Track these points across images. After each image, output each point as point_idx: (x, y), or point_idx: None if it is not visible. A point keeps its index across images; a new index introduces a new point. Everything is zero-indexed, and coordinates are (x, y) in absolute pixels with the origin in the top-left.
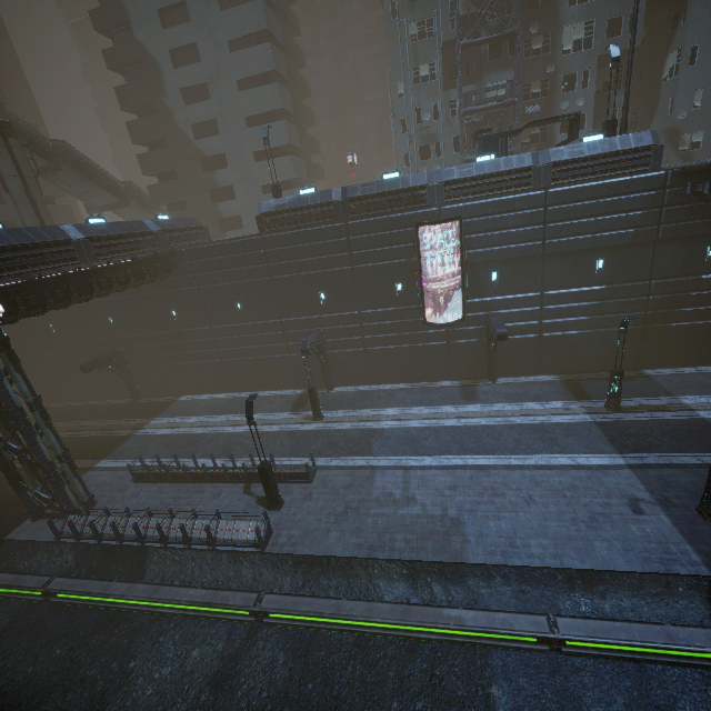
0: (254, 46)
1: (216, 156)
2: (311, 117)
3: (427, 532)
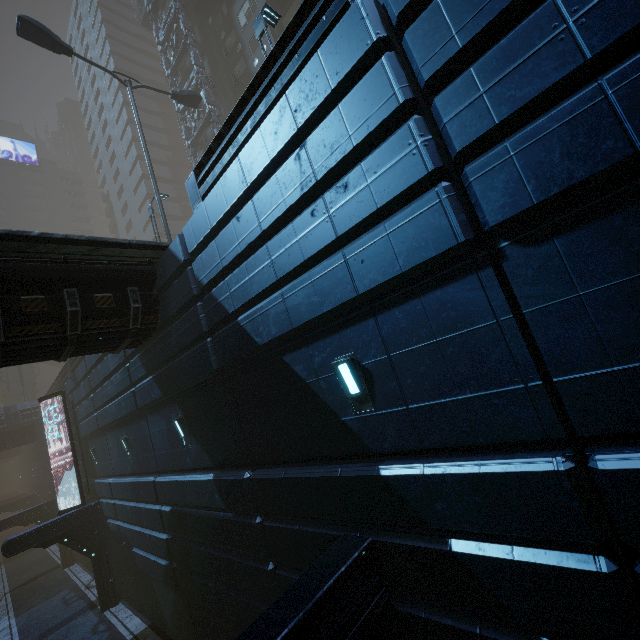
0: None
1: None
2: None
3: None
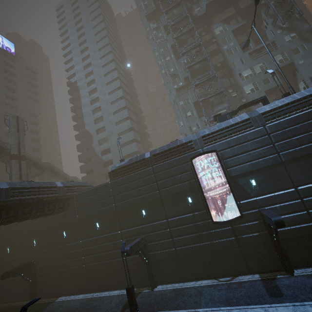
0: (124, 122)
1: (109, 160)
2: (150, 143)
3: None
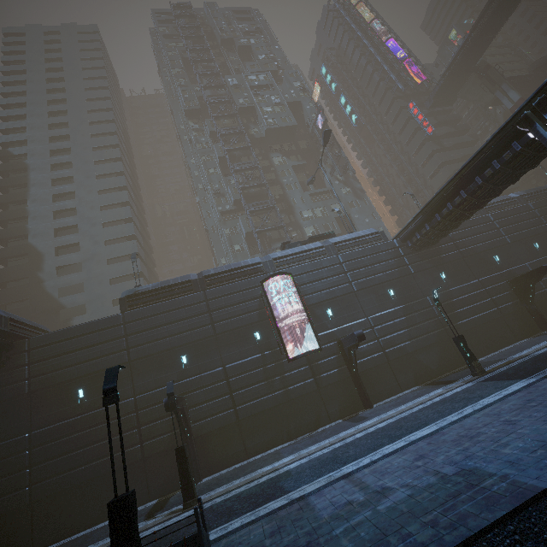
0: (124, 242)
1: (76, 306)
2: None
3: (444, 500)
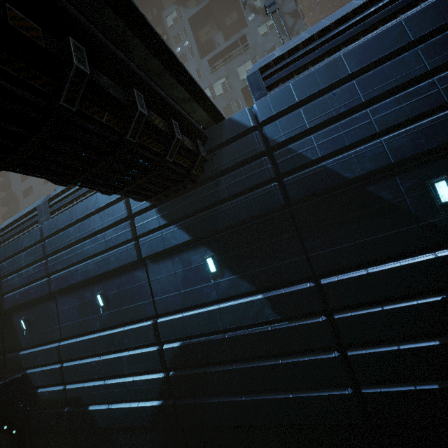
0: None
1: None
2: None
3: None
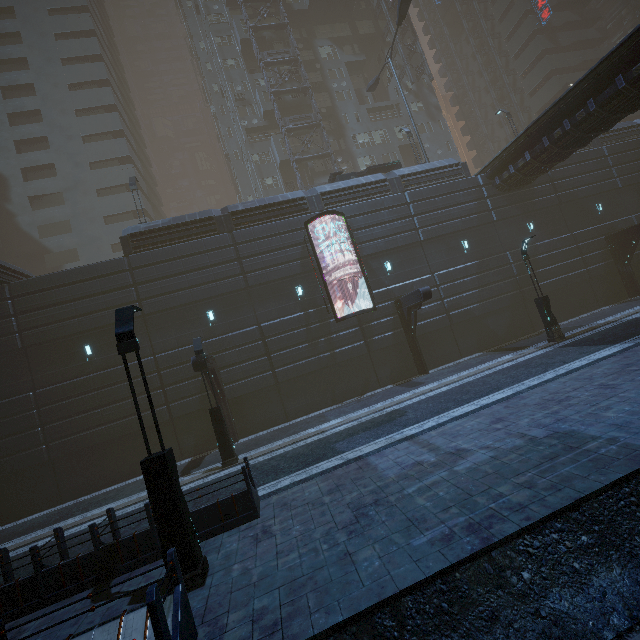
0: (117, 166)
1: (65, 251)
2: None
3: (539, 462)
